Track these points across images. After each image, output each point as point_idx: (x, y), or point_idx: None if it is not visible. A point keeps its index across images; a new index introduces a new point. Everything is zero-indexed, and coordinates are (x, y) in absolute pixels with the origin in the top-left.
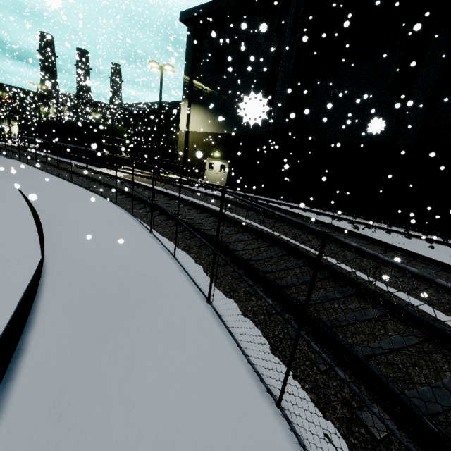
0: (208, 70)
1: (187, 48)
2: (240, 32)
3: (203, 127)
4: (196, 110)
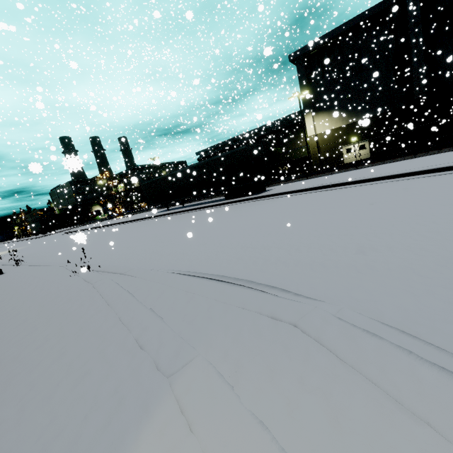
0: (324, 84)
1: (299, 77)
2: (350, 47)
3: (331, 126)
4: (319, 116)
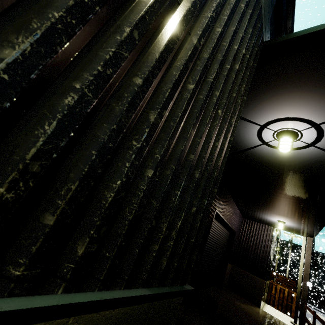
0: None
1: None
2: None
3: None
4: None
